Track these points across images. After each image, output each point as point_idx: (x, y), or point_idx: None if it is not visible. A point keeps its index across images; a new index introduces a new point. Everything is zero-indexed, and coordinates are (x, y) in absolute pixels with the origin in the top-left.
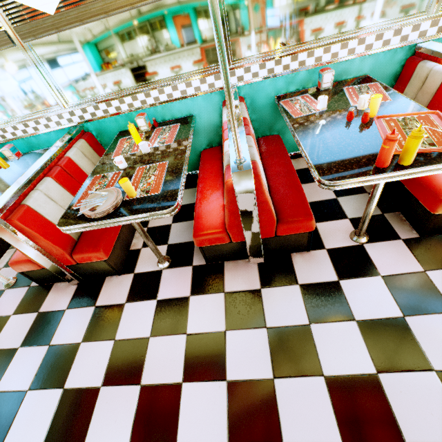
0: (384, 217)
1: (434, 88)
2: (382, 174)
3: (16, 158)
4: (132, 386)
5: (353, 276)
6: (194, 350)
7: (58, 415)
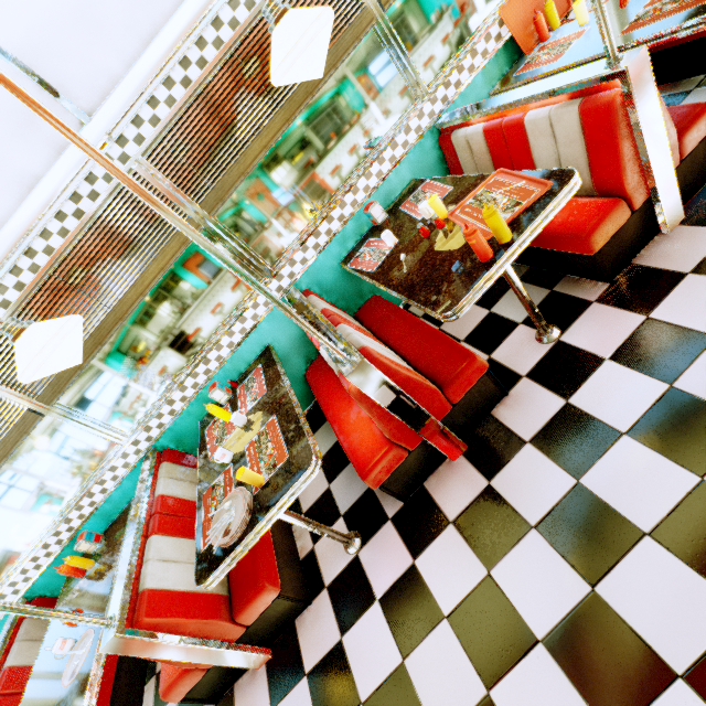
0: (555, 292)
1: (483, 147)
2: (493, 266)
3: (97, 545)
4: None
5: (579, 383)
6: (470, 632)
7: None
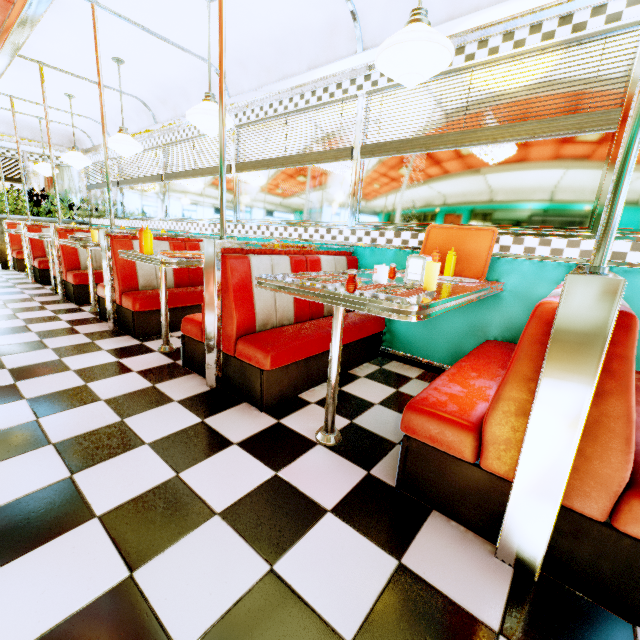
0: None
1: None
2: (131, 252)
3: None
4: None
5: (113, 353)
6: (13, 328)
7: None
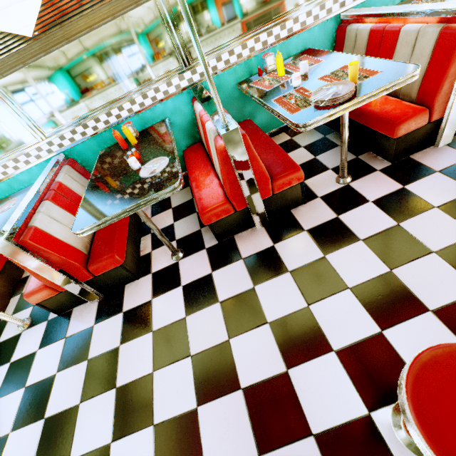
0: None
1: None
2: None
3: (137, 135)
4: (426, 256)
5: None
6: None
7: (369, 305)
